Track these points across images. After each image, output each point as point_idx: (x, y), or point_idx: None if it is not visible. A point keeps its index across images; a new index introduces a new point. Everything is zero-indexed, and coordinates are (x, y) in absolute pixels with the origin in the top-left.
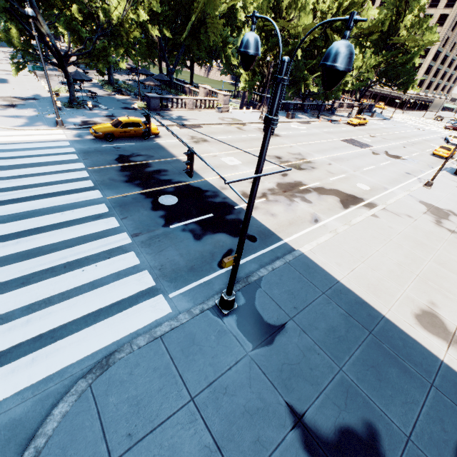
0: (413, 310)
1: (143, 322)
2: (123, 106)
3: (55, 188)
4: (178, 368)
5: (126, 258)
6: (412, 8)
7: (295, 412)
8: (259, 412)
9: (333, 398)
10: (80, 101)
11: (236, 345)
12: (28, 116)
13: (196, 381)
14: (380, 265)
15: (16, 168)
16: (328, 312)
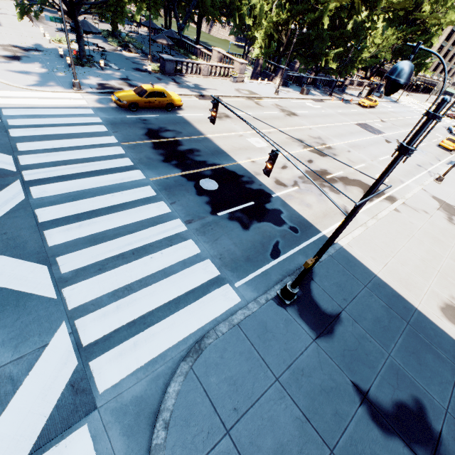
0: (439, 303)
1: (219, 310)
2: (134, 67)
3: (96, 166)
4: (260, 352)
5: (186, 246)
6: None
7: (360, 390)
8: (333, 390)
9: (387, 379)
10: (86, 56)
11: (303, 333)
12: (38, 72)
13: (276, 364)
14: (408, 261)
15: (47, 139)
16: (371, 304)
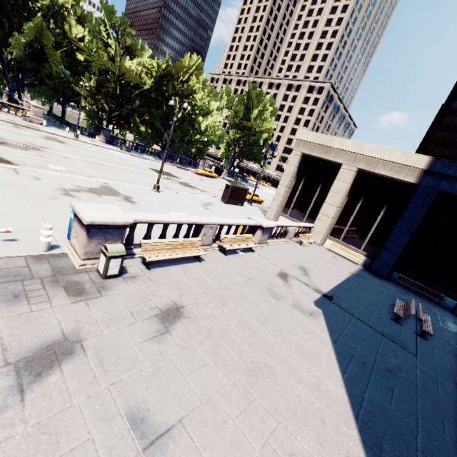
0: None
1: None
2: None
3: None
4: None
5: None
6: (255, 105)
7: None
8: None
9: None
10: None
11: None
12: None
13: None
14: None
15: None
16: None
